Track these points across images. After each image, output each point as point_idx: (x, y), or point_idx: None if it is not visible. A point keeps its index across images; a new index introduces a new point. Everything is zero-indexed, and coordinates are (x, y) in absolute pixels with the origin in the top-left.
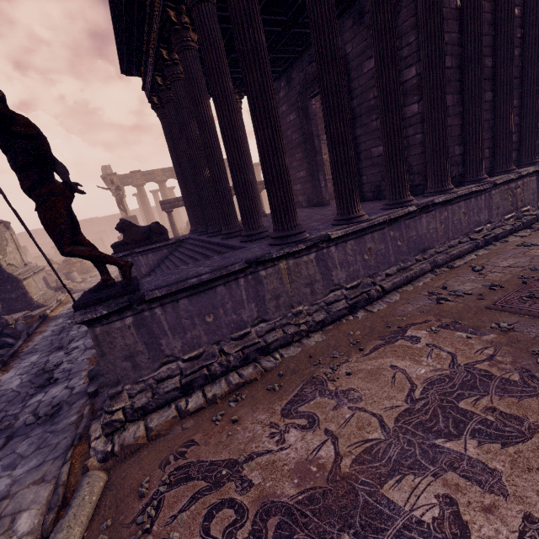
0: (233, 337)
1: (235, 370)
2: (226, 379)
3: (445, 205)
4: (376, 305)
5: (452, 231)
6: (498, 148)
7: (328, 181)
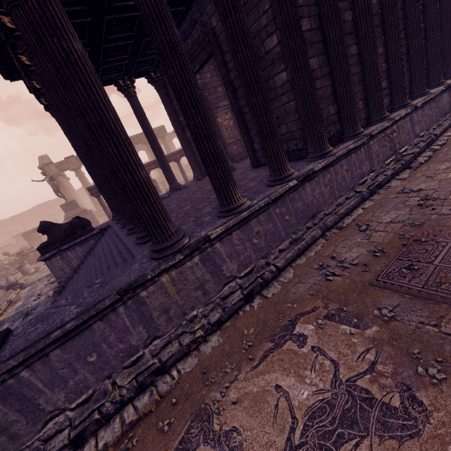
0: (125, 365)
1: (131, 402)
2: (121, 416)
3: (327, 167)
4: (271, 287)
5: (338, 189)
6: (370, 98)
7: (233, 144)
